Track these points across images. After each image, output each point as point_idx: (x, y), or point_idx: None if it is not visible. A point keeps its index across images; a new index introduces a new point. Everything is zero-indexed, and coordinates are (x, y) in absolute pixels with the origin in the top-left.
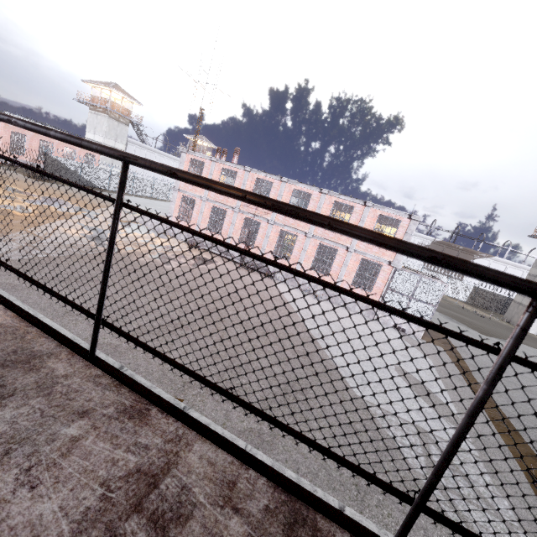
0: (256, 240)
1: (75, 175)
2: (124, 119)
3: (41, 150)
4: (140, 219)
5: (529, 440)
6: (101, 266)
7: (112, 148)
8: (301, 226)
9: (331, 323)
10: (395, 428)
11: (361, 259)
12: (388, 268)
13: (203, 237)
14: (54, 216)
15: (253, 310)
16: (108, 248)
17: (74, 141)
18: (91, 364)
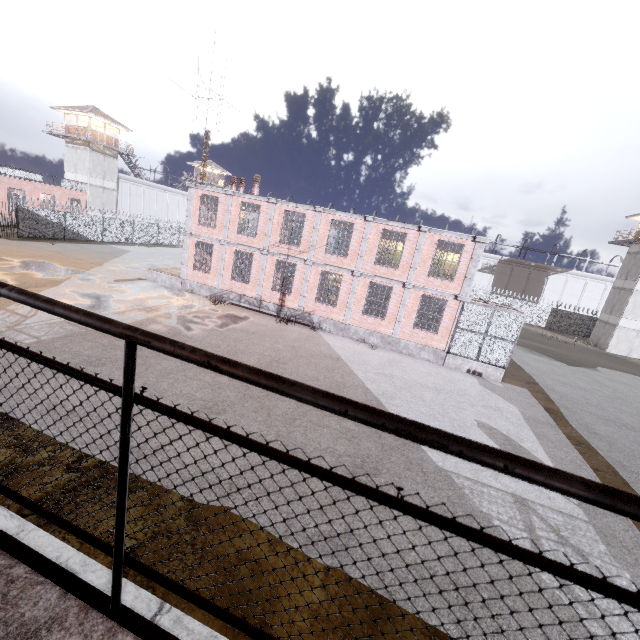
0: (293, 286)
1: (59, 228)
2: (111, 151)
3: (11, 200)
4: (147, 275)
5: (639, 490)
6: (107, 344)
7: (106, 320)
8: (346, 264)
9: (396, 377)
10: (489, 501)
11: (421, 296)
12: (454, 303)
13: (274, 457)
14: (39, 286)
15: (301, 375)
16: (120, 467)
17: (41, 307)
18: (115, 624)
